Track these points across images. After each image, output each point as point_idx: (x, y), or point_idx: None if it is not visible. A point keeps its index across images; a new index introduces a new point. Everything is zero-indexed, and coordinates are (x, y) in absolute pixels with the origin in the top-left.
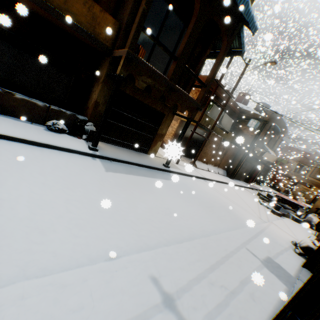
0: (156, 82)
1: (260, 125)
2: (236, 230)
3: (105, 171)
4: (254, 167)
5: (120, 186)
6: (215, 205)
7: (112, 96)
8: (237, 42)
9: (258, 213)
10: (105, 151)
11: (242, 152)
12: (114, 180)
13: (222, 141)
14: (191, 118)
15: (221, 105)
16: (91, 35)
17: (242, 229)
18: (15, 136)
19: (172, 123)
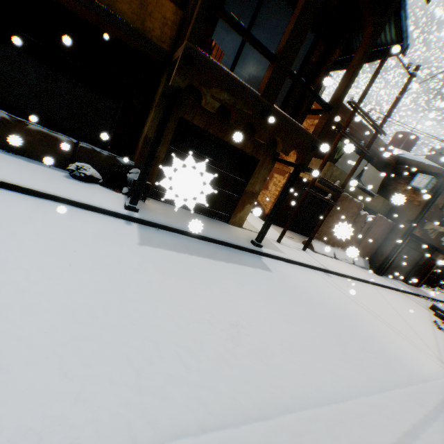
0: (238, 100)
1: (435, 184)
2: (387, 391)
3: (137, 244)
4: (422, 257)
5: (153, 272)
6: (342, 325)
7: (160, 122)
8: (393, 30)
9: (434, 348)
10: (153, 213)
11: (399, 230)
12: (146, 261)
13: (361, 209)
14: (302, 164)
15: (360, 147)
16: (138, 32)
17: (400, 391)
18: (4, 180)
19: (276, 179)
